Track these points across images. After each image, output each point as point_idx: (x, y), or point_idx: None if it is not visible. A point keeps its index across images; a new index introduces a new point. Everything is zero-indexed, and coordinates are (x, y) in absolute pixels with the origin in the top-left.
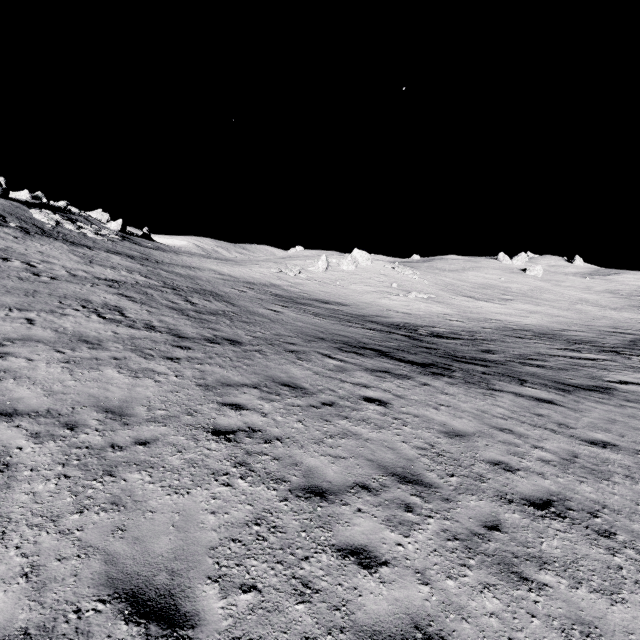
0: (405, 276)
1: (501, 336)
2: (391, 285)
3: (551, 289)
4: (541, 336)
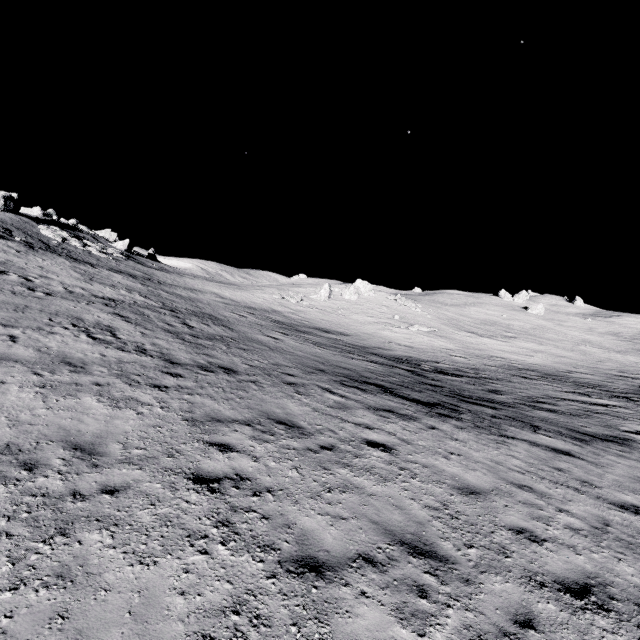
0: (407, 308)
1: (507, 375)
2: (393, 317)
3: (553, 328)
4: (548, 377)
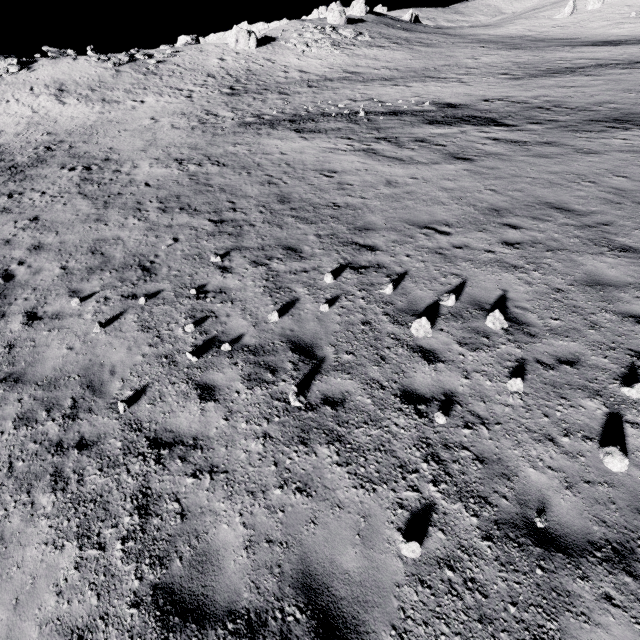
0: None
1: None
2: (630, 15)
3: None
4: None
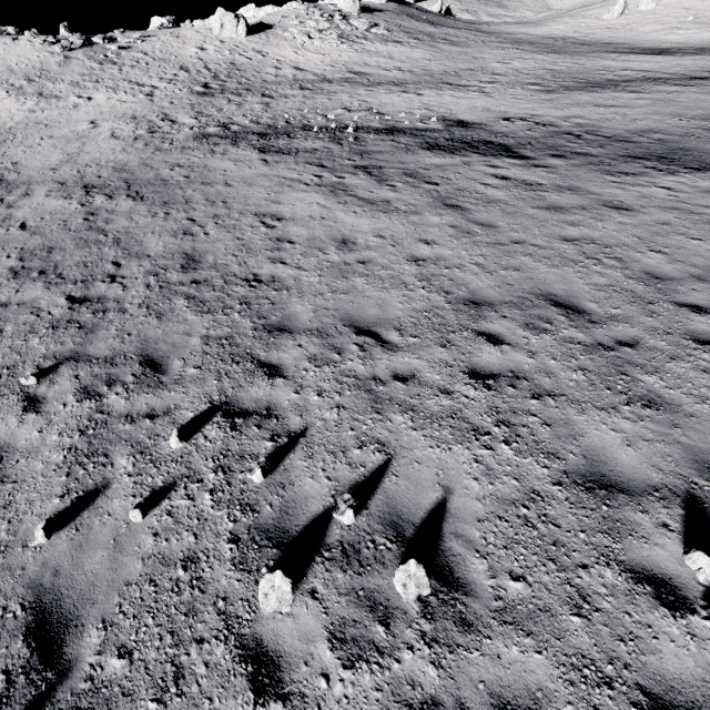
0: None
1: None
2: (687, 19)
3: None
4: None
